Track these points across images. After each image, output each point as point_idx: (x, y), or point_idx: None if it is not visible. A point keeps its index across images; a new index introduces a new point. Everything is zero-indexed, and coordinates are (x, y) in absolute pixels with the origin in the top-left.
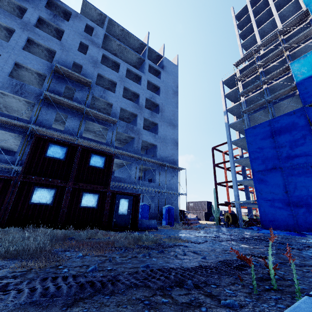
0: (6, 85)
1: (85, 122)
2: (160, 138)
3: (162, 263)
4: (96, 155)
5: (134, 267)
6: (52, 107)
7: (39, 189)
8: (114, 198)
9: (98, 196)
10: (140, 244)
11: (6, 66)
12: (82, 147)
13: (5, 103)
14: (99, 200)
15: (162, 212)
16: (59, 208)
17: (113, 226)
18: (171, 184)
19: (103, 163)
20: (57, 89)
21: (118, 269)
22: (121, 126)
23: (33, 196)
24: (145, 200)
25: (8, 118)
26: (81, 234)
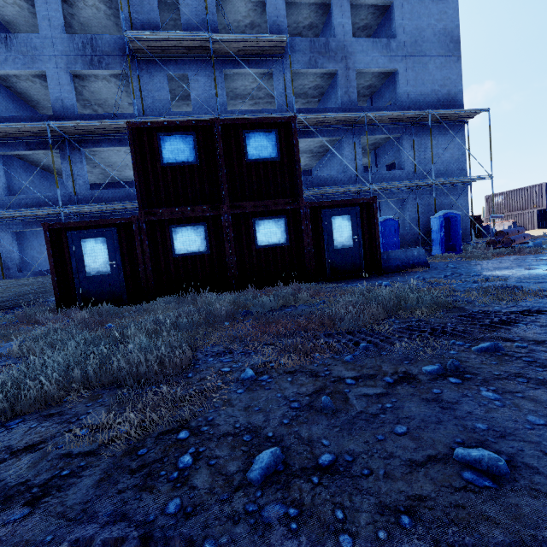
0: (71, 56)
1: (223, 76)
2: (404, 46)
3: (545, 428)
4: (256, 133)
5: (426, 461)
6: (155, 67)
7: (178, 230)
8: (318, 219)
9: (284, 221)
10: (404, 318)
11: (50, 11)
12: (220, 124)
13: (94, 96)
14: (289, 229)
15: (427, 229)
16: (222, 256)
17: (330, 273)
18: (445, 161)
19: (274, 147)
20: (147, 18)
21: (361, 469)
22: (298, 53)
23: (175, 244)
24: (384, 211)
25: (101, 120)
26: (265, 301)
